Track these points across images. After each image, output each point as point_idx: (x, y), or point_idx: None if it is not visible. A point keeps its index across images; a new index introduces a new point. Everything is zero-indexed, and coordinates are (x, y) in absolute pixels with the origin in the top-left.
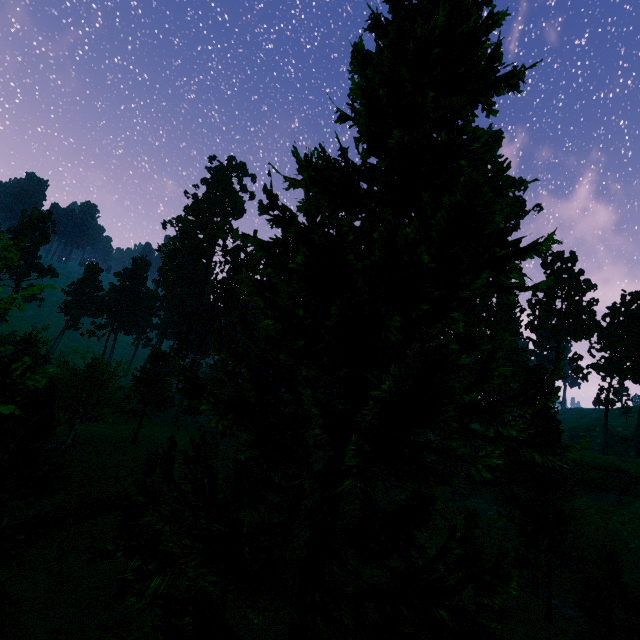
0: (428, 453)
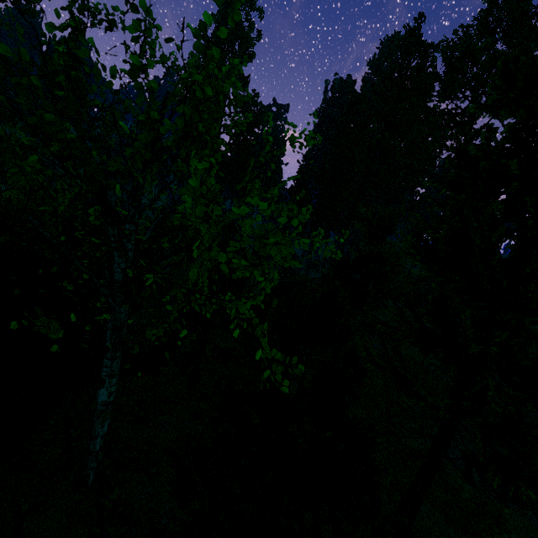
0: (533, 299)
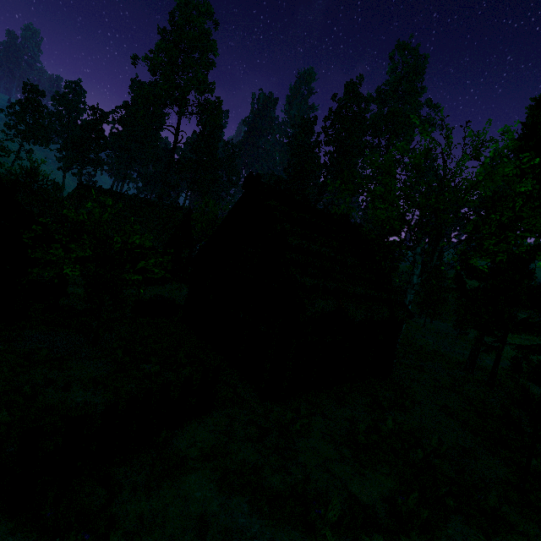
0: None
